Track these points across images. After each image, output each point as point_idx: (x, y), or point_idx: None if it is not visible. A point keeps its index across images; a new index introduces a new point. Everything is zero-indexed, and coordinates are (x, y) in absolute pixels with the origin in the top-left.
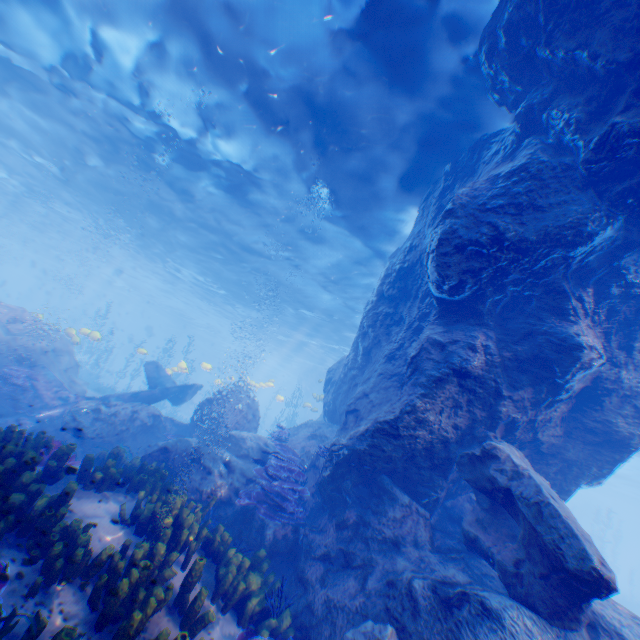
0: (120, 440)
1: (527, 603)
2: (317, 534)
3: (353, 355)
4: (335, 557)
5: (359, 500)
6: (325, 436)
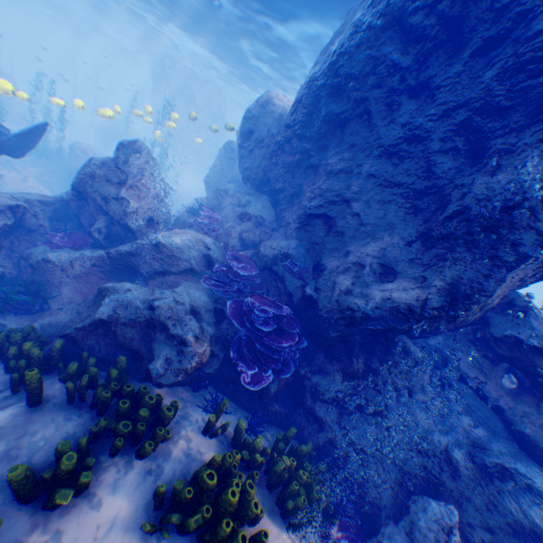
0: None
1: None
2: (321, 378)
3: (306, 117)
4: (346, 401)
5: (360, 344)
6: (260, 217)
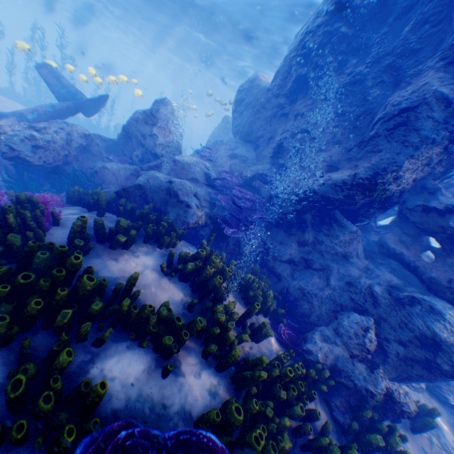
0: (67, 165)
1: (451, 302)
2: (281, 247)
3: (281, 81)
4: (298, 262)
5: (311, 225)
6: (245, 157)
